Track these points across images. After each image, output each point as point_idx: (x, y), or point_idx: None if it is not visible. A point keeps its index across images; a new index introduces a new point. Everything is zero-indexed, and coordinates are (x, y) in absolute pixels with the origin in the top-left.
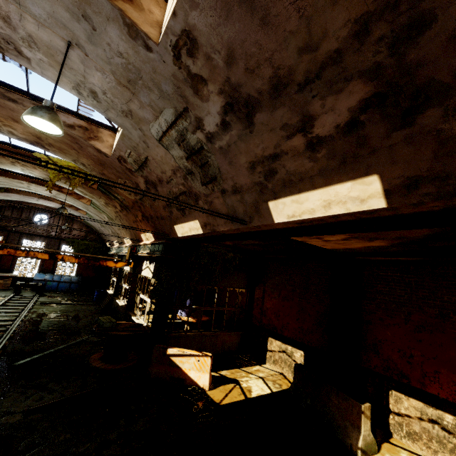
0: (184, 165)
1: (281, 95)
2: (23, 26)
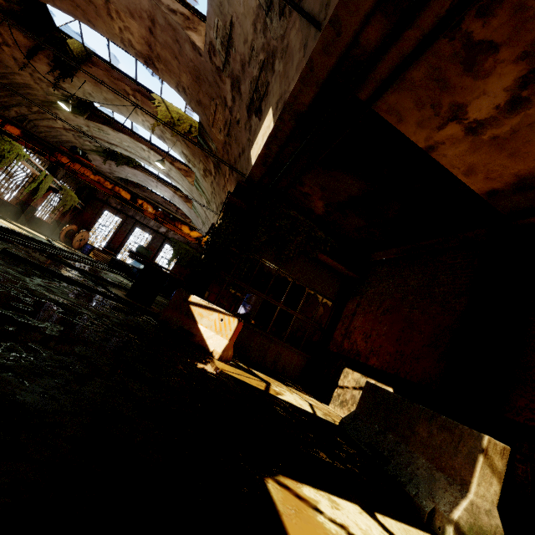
0: None
1: None
2: None
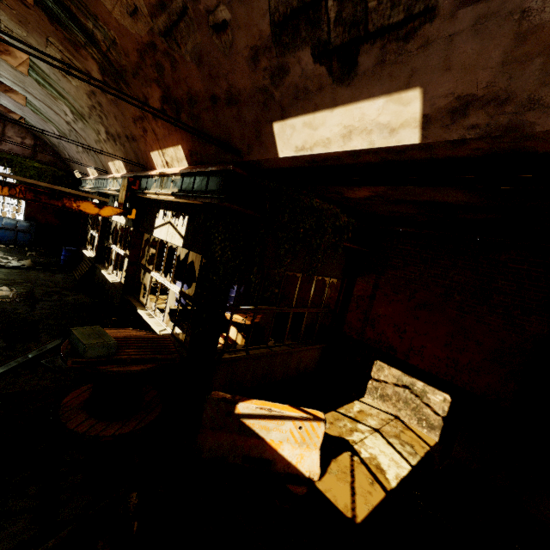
0: None
1: None
2: None
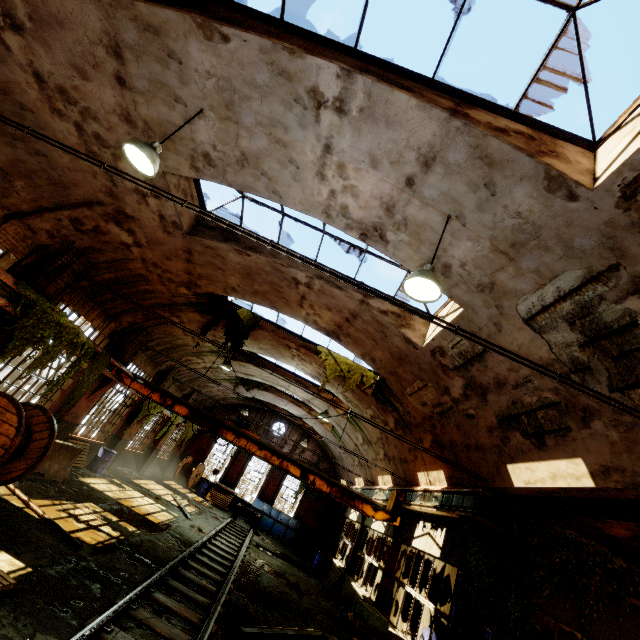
0: (569, 356)
1: None
2: (403, 211)
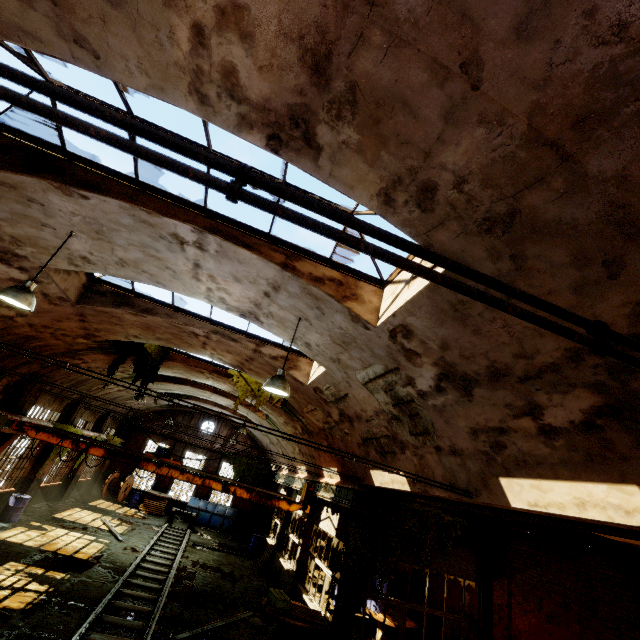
0: (389, 410)
1: (500, 380)
2: (268, 308)
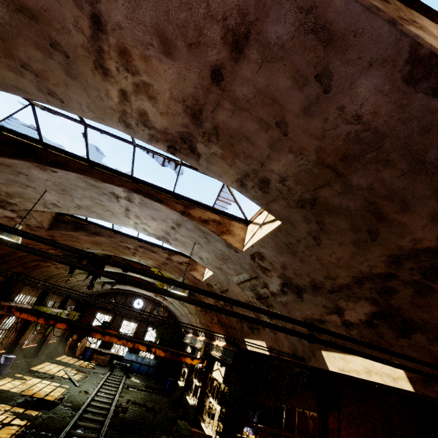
0: (254, 301)
1: (318, 290)
2: (174, 236)
